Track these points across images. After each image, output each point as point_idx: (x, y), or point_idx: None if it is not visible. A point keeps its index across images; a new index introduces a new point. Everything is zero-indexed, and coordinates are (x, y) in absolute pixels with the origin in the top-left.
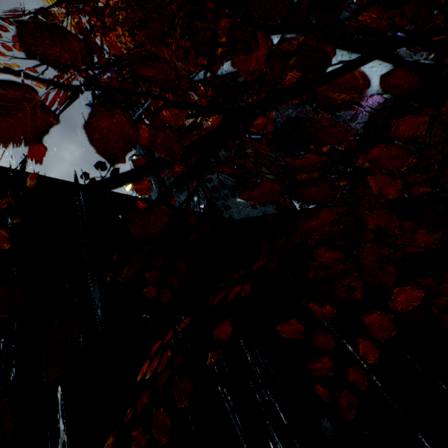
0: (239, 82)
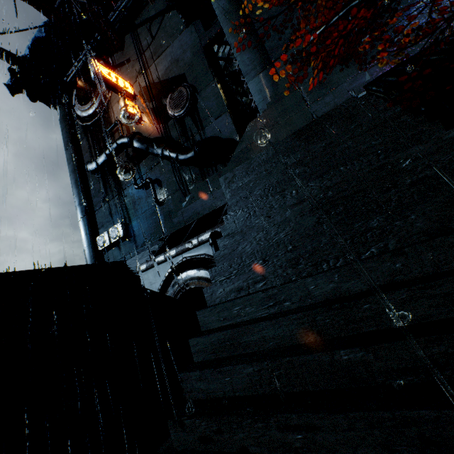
0: (167, 77)
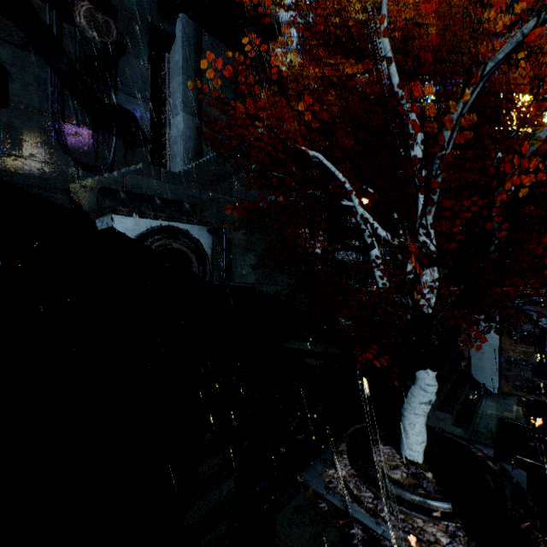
0: None
